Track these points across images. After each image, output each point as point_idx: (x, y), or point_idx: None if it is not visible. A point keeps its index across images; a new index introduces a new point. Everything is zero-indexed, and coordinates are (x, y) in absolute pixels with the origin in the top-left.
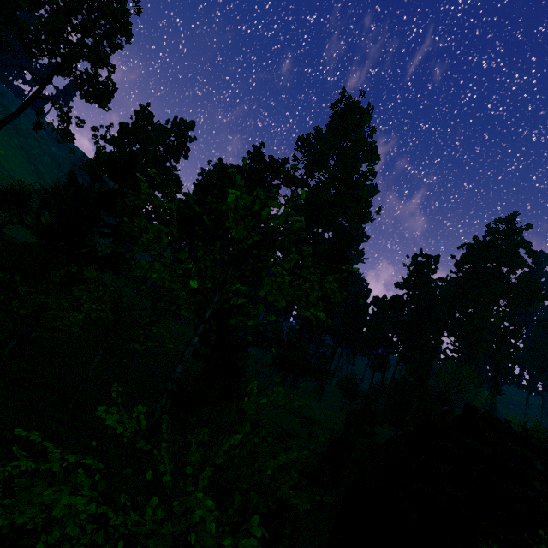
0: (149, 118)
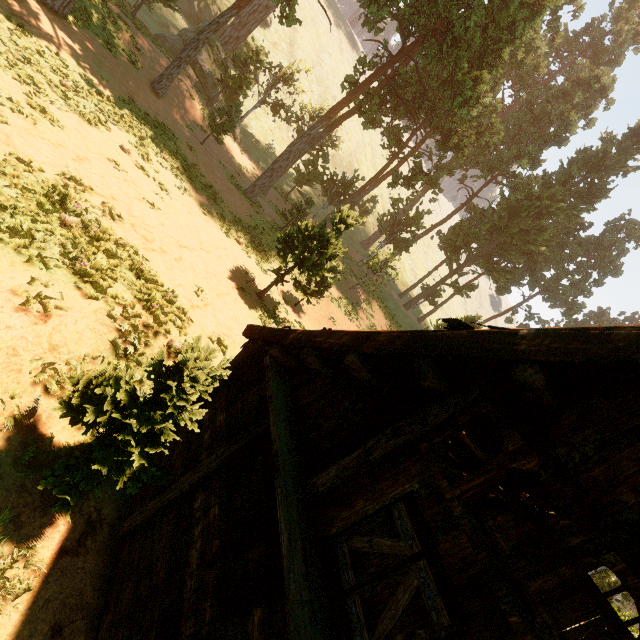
0: (603, 321)
